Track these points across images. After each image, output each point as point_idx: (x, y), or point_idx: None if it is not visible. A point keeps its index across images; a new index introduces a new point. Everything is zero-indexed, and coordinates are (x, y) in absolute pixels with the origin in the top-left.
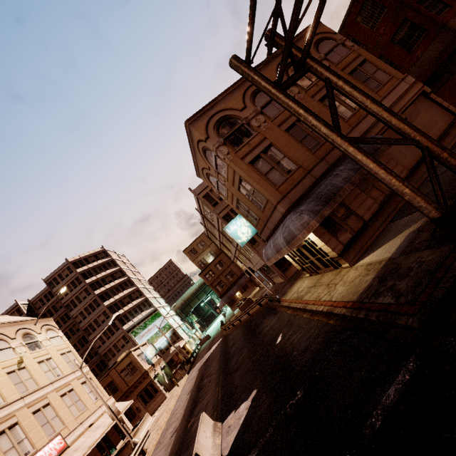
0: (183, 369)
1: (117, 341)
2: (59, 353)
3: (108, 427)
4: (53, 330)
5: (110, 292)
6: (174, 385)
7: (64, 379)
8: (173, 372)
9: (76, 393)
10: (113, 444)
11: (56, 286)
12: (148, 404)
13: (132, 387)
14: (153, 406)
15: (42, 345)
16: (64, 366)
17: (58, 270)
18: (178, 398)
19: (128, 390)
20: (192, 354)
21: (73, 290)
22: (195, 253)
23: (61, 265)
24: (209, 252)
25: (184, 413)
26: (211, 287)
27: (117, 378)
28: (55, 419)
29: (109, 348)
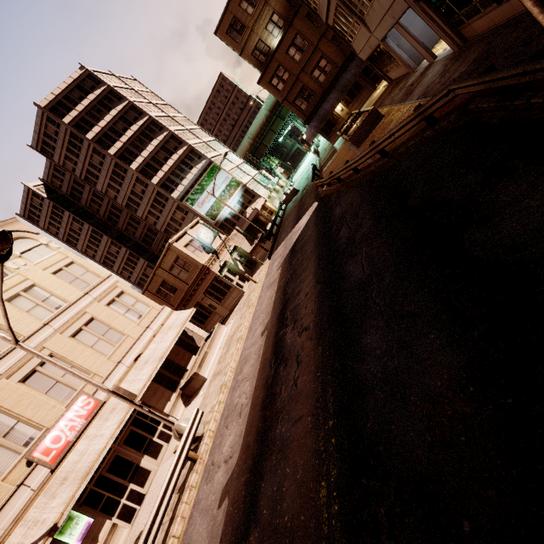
0: (265, 241)
1: (173, 214)
2: (49, 273)
3: (158, 364)
4: (24, 238)
5: (131, 148)
6: (254, 269)
7: (71, 310)
8: (253, 248)
9: (101, 322)
10: (181, 366)
11: (54, 154)
12: (222, 301)
13: (193, 286)
14: (230, 302)
15: (7, 269)
16: (66, 290)
17: (38, 127)
18: (252, 320)
19: (190, 290)
20: (274, 222)
21: (78, 155)
22: (241, 30)
23: (36, 117)
24: (269, 20)
25: (248, 419)
26: (287, 105)
27: (169, 278)
28: None
29: (167, 223)
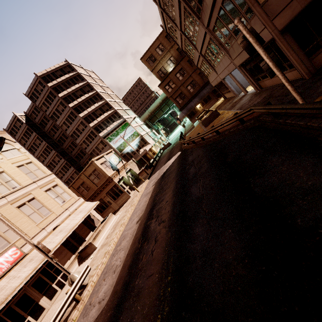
0: (148, 169)
1: (97, 145)
2: (15, 166)
3: (68, 233)
4: (6, 143)
5: (82, 105)
6: (138, 184)
7: (22, 190)
8: (140, 171)
9: (38, 201)
10: (82, 237)
11: (37, 100)
12: (116, 200)
13: (100, 188)
14: (120, 201)
15: None
16: (22, 178)
17: (32, 85)
18: (132, 213)
19: (98, 190)
20: (155, 159)
21: (51, 103)
22: (154, 60)
23: (33, 80)
24: (168, 59)
25: (119, 274)
26: (172, 99)
27: (87, 181)
28: (10, 230)
29: (93, 149)
